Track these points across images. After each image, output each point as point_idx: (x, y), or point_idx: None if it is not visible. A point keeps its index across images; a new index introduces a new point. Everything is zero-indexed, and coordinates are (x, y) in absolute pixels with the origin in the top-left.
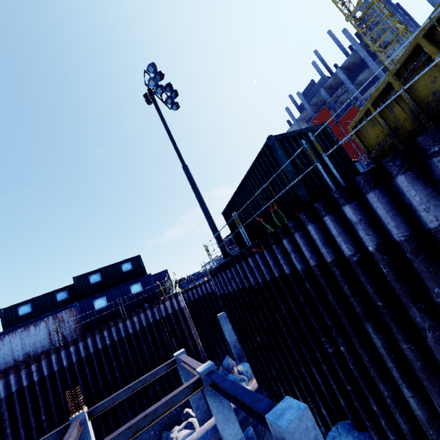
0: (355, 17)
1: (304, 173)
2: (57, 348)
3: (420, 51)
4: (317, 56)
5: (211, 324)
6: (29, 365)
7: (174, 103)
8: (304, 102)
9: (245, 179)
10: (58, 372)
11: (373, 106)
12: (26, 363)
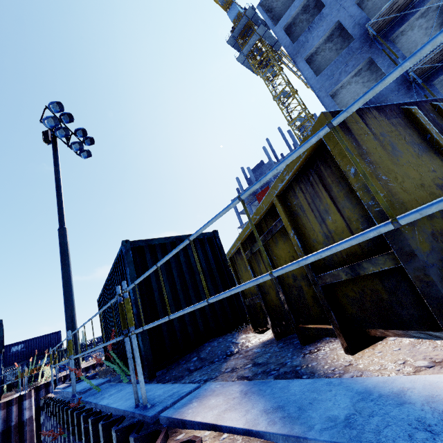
0: (296, 125)
1: (116, 340)
2: None
3: (277, 212)
4: (268, 143)
5: None
6: None
7: (84, 150)
8: (253, 177)
9: (109, 277)
10: None
11: (243, 247)
12: None
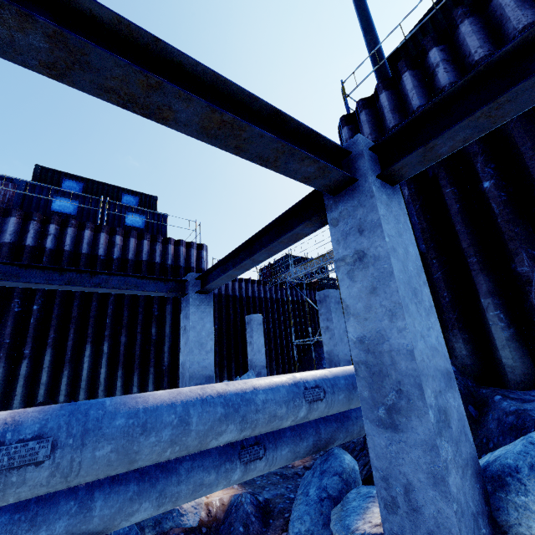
0: None
1: None
2: None
3: None
4: None
5: (222, 340)
6: None
7: None
8: None
9: None
10: None
11: None
12: None
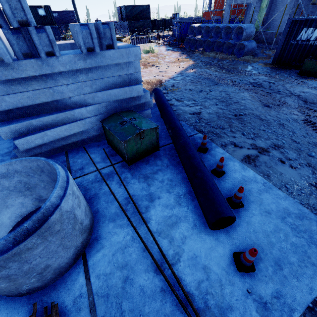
0: None
1: None
2: None
3: None
4: None
5: None
6: None
7: None
8: None
9: None
10: None
11: None
12: None
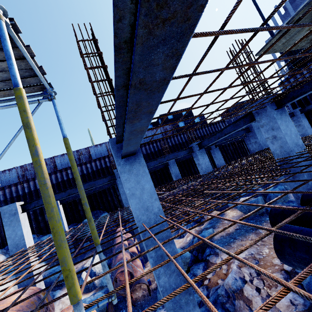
0: None
1: None
2: (175, 135)
3: None
4: None
5: None
6: (166, 139)
7: None
8: (291, 9)
9: None
10: (178, 144)
11: None
12: (165, 138)
